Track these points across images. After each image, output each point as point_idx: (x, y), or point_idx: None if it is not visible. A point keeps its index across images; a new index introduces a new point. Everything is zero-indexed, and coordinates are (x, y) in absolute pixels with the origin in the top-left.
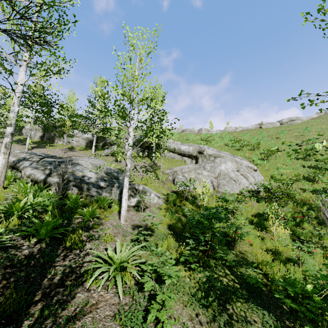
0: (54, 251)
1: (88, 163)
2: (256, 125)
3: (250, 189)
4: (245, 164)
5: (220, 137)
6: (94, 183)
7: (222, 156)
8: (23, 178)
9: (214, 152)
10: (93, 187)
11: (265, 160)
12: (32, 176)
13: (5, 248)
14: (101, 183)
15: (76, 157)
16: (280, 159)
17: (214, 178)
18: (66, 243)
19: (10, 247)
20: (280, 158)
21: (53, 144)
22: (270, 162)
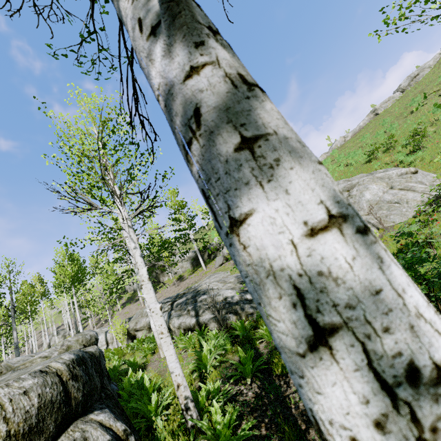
0: (272, 383)
1: (215, 283)
2: (368, 116)
3: (428, 201)
4: (394, 174)
5: (331, 161)
6: (240, 300)
7: (356, 183)
8: (174, 332)
9: (344, 185)
10: (244, 304)
11: (417, 151)
12: (182, 325)
13: (231, 398)
14: (246, 296)
15: (192, 284)
16: (438, 136)
17: (367, 215)
18: (274, 371)
19: (235, 395)
20: (438, 134)
21: (160, 285)
22: (428, 148)
